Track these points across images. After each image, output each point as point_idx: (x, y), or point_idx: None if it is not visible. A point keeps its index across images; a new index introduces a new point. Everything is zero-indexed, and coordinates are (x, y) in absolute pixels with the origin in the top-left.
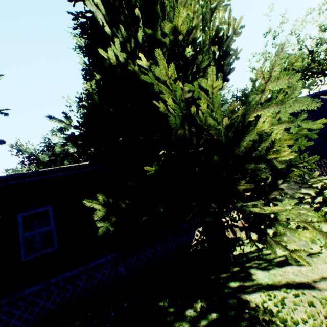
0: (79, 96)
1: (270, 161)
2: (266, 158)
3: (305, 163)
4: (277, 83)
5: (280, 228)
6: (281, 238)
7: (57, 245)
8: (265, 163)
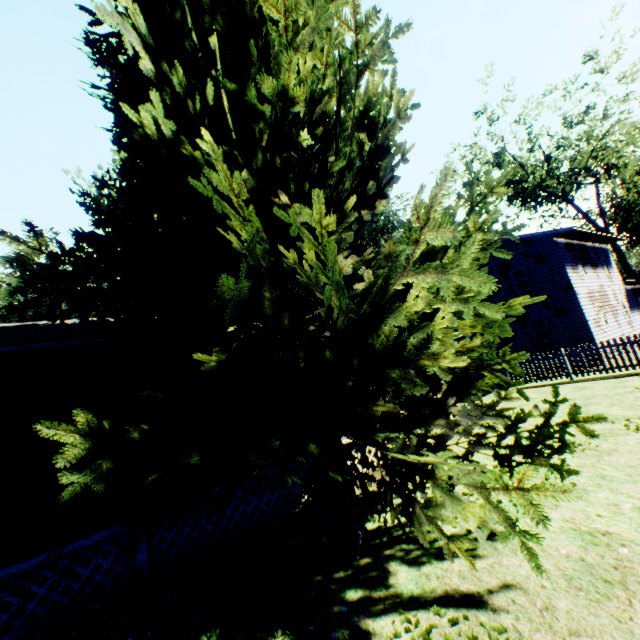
0: (104, 174)
1: (424, 370)
2: (419, 363)
3: (506, 363)
4: (438, 233)
5: (437, 493)
6: (437, 513)
7: None
8: (416, 373)
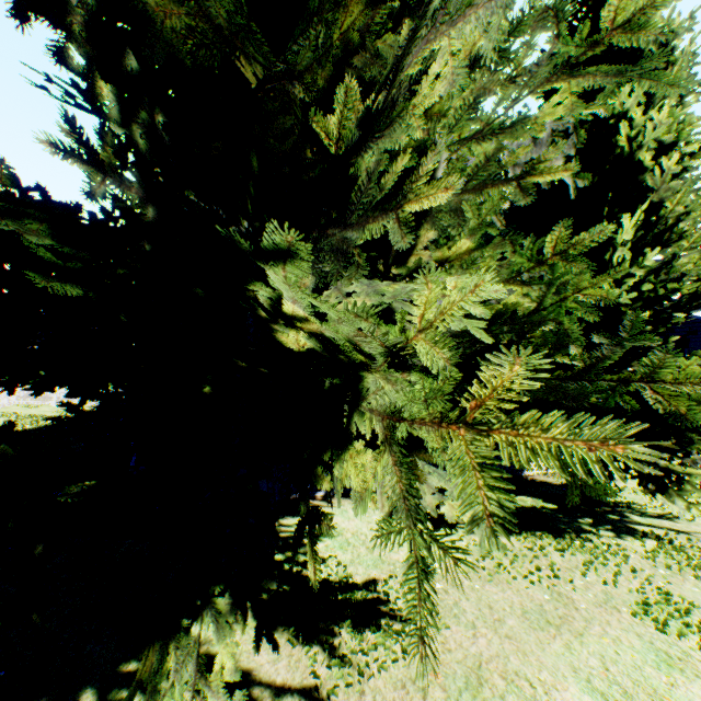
0: None
1: None
2: None
3: None
4: None
5: (687, 486)
6: (684, 493)
7: None
8: None
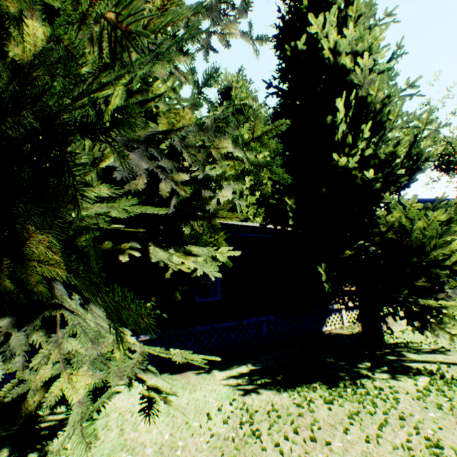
0: None
1: (454, 271)
2: (452, 268)
3: None
4: None
5: (446, 318)
6: (445, 326)
7: (220, 296)
8: (449, 271)
